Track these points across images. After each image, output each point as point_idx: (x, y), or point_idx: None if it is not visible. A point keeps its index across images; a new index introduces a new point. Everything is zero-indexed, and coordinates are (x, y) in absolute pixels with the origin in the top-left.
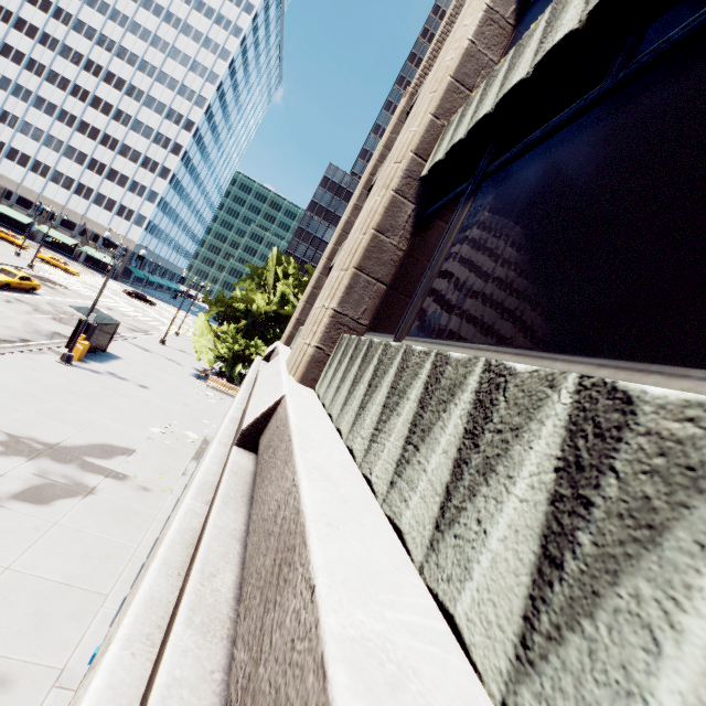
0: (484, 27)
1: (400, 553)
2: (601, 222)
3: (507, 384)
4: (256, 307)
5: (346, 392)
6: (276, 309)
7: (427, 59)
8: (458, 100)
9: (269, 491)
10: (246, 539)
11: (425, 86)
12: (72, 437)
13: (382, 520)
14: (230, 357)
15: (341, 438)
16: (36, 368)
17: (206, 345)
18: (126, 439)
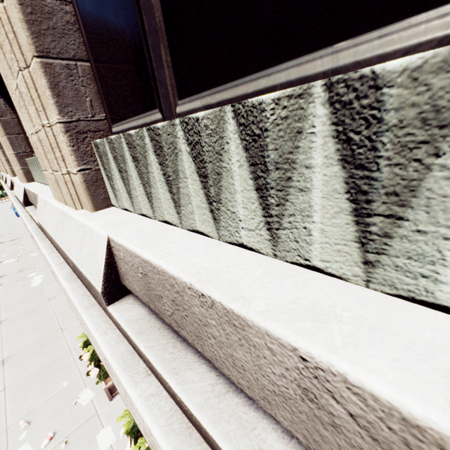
0: None
1: None
2: None
3: None
4: None
5: None
6: None
7: None
8: None
9: None
10: None
11: None
12: None
13: None
14: None
15: None
16: None
17: None
18: None
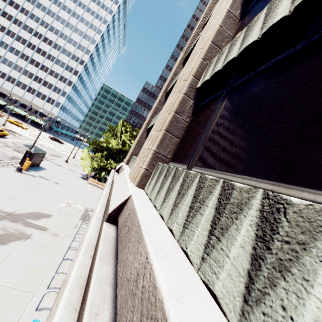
0: (226, 19)
1: (220, 314)
2: (320, 112)
3: (286, 210)
4: (111, 145)
5: (164, 194)
6: (121, 147)
7: (193, 36)
8: (214, 52)
9: (129, 258)
10: (114, 284)
11: (196, 46)
12: (20, 209)
13: (201, 284)
14: (98, 169)
15: (163, 221)
16: (4, 174)
17: (87, 163)
18: (47, 209)
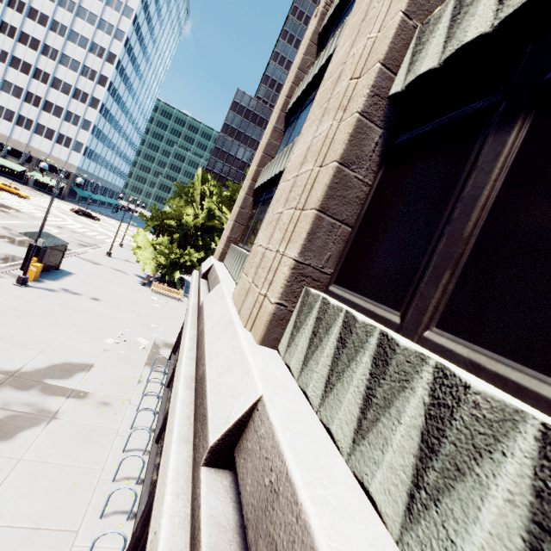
0: None
1: None
2: None
3: None
4: (187, 221)
5: (356, 409)
6: (204, 222)
7: None
8: None
9: None
10: None
11: None
12: (32, 361)
13: None
14: (168, 265)
15: (381, 520)
16: None
17: (147, 256)
18: (83, 355)
